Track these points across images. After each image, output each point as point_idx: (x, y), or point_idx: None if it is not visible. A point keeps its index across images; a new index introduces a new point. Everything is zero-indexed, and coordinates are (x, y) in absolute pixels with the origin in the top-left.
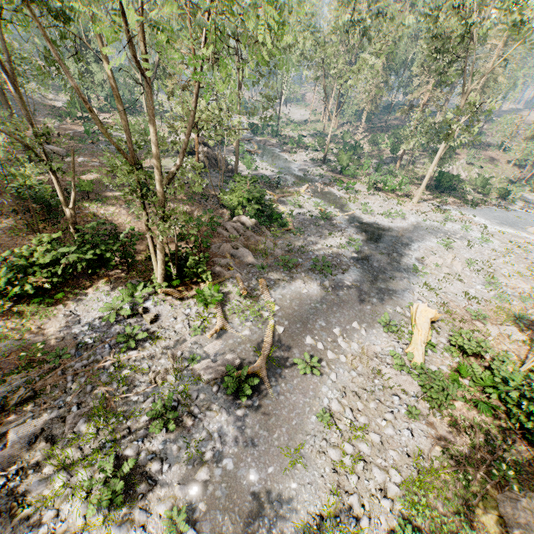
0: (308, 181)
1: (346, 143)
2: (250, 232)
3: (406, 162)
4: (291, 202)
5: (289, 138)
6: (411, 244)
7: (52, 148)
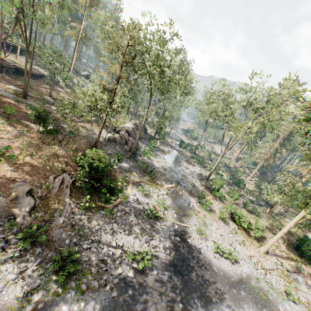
0: (179, 183)
1: (235, 176)
2: (68, 190)
3: (278, 212)
4: (140, 188)
5: (200, 157)
6: (217, 302)
7: (48, 98)
